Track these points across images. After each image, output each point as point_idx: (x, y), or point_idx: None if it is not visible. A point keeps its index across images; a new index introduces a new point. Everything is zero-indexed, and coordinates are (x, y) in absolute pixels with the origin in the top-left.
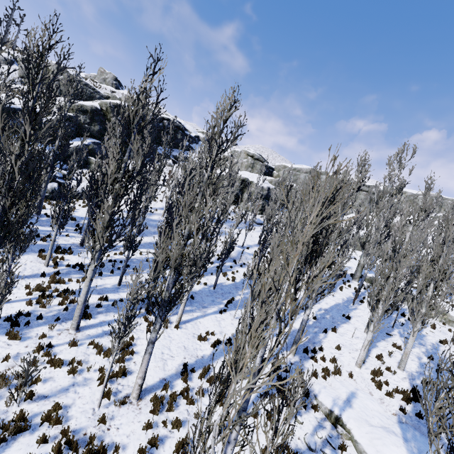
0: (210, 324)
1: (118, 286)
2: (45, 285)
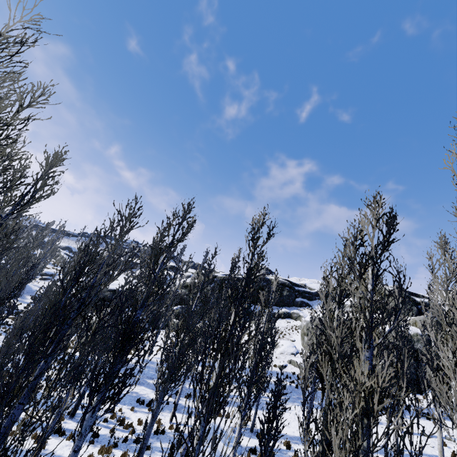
0: None
1: None
2: None
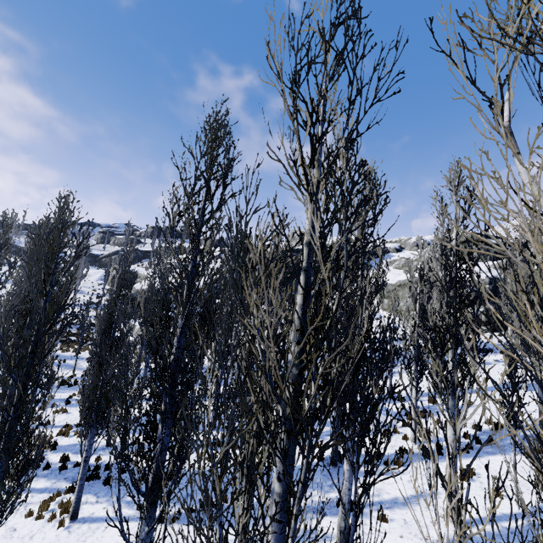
0: (112, 539)
1: (106, 446)
2: (53, 436)
